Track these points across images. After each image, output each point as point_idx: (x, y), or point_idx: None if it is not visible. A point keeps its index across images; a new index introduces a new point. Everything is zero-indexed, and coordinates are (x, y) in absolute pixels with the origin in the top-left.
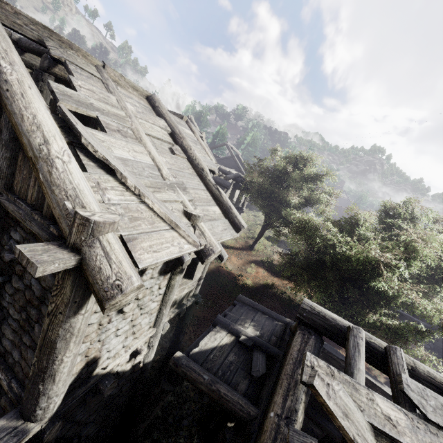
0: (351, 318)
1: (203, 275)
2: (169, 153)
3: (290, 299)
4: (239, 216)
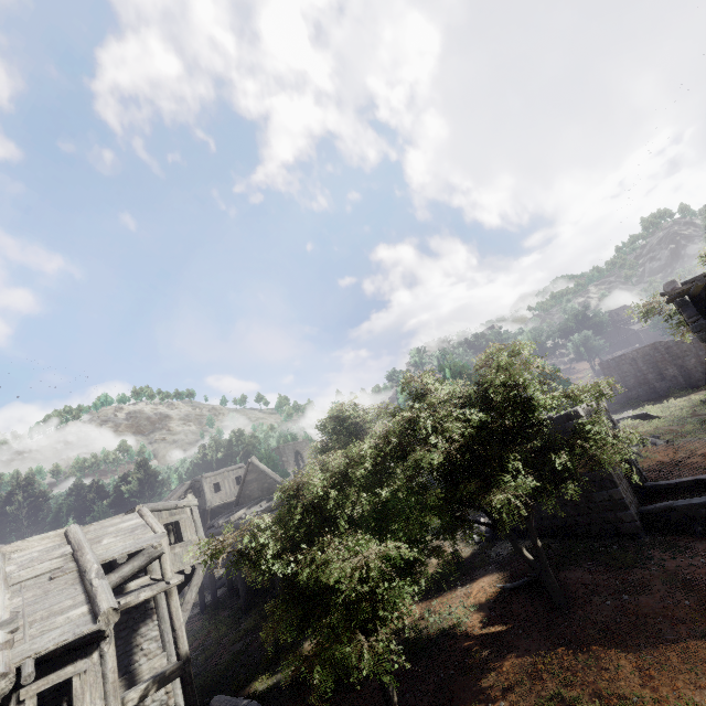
0: (540, 600)
1: (109, 700)
2: (46, 582)
3: (411, 637)
4: (105, 599)
